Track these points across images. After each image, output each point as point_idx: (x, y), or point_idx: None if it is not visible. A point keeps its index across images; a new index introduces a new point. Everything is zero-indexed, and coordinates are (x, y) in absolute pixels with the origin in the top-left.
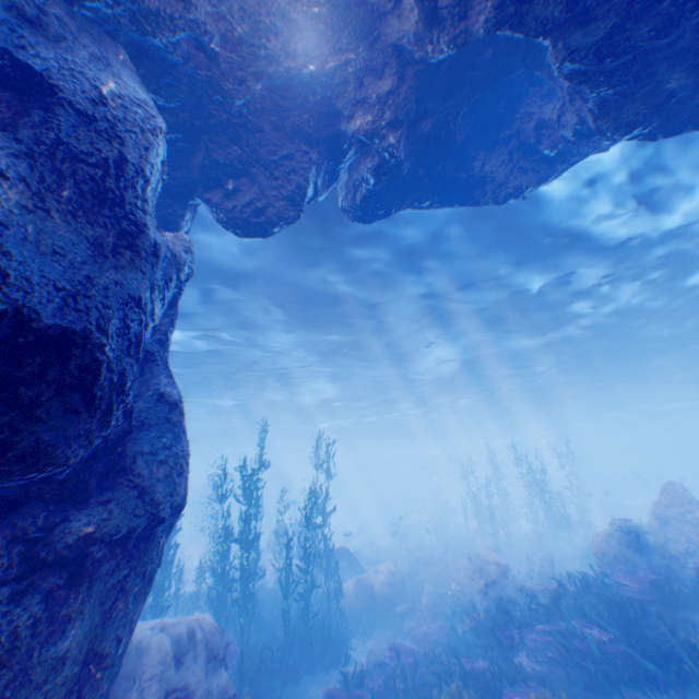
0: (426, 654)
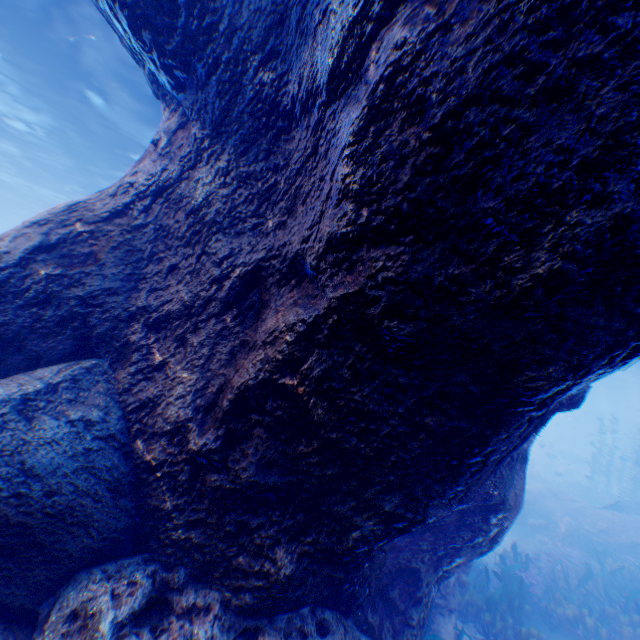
0: (574, 572)
